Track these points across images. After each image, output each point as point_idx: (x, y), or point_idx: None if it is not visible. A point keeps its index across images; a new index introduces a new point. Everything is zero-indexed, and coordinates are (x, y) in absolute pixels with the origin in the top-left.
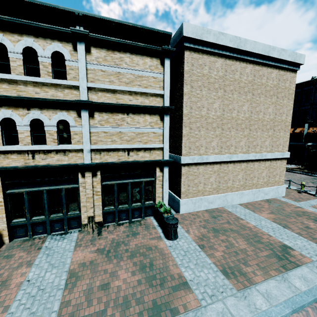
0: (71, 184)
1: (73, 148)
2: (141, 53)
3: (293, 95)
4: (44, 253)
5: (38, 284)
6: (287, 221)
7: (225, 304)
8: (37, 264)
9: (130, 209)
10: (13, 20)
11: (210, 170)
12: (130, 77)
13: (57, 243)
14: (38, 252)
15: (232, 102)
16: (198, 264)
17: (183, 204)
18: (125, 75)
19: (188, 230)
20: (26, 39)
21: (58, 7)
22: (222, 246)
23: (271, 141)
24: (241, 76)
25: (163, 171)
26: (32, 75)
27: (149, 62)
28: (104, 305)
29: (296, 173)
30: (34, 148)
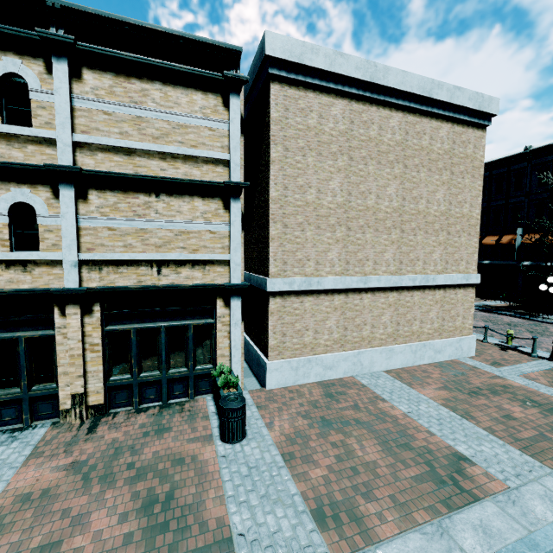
0: (39, 328)
1: (41, 259)
2: (184, 83)
3: (482, 170)
4: None
5: None
6: (471, 404)
7: None
8: None
9: (163, 379)
10: None
11: (326, 304)
12: (161, 127)
13: None
14: None
15: (365, 180)
16: (268, 495)
17: (272, 371)
18: (152, 122)
19: (273, 422)
20: None
21: None
22: (329, 457)
23: (443, 253)
24: (382, 133)
25: (230, 306)
26: None
27: (201, 101)
28: None
29: (504, 315)
30: None
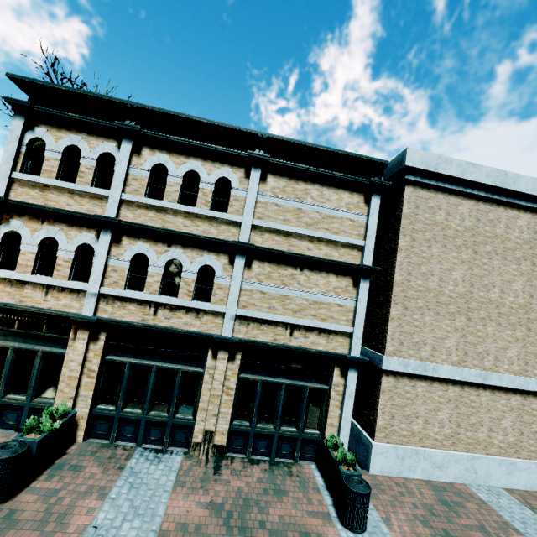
0: (193, 364)
1: (211, 309)
2: (336, 185)
3: None
4: (127, 480)
5: None
6: None
7: None
8: (114, 498)
9: (275, 435)
10: (185, 141)
11: (439, 393)
12: (314, 216)
13: (149, 467)
14: (119, 474)
15: (488, 273)
16: None
17: (377, 454)
18: (308, 212)
19: (389, 519)
20: (193, 162)
21: (239, 128)
22: None
23: None
24: (509, 231)
25: (347, 377)
26: (187, 203)
27: (347, 198)
28: None
29: None
30: (161, 300)
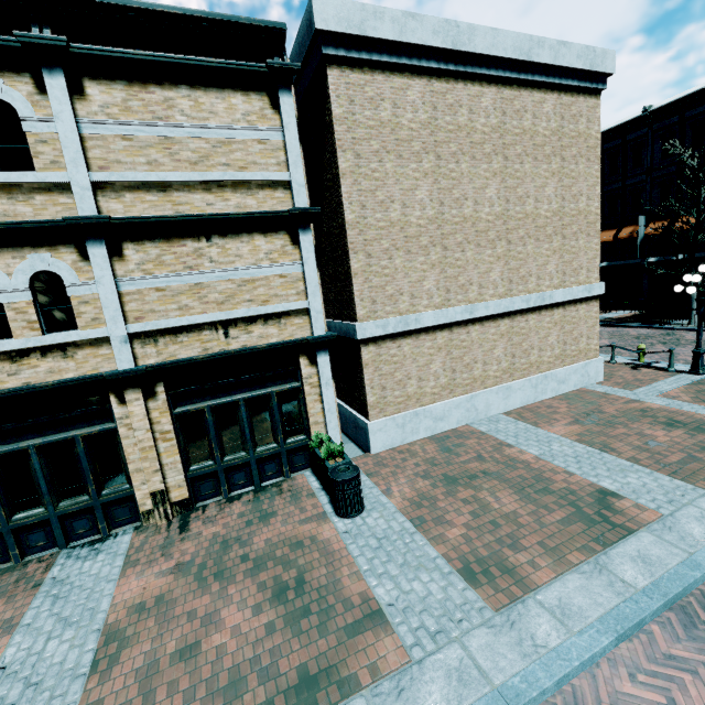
0: (96, 423)
1: (83, 339)
2: (217, 83)
3: (598, 151)
4: (48, 594)
5: (26, 673)
6: (608, 436)
7: (465, 649)
8: (29, 623)
9: (252, 460)
10: None
11: (428, 345)
12: (198, 147)
13: (81, 566)
14: (34, 594)
15: (458, 182)
16: (408, 563)
17: (375, 432)
18: (186, 142)
19: (390, 489)
20: None
21: None
22: (463, 515)
23: (559, 263)
24: (474, 117)
25: (318, 363)
26: None
27: (243, 105)
28: (184, 697)
29: (630, 328)
30: None
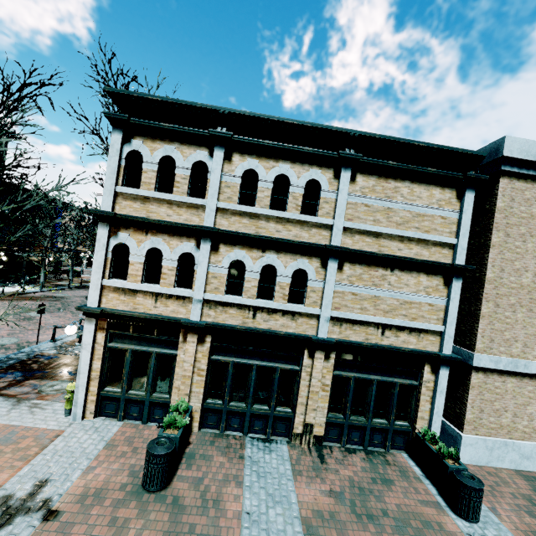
0: (289, 363)
1: (306, 312)
2: (427, 181)
3: None
4: (252, 468)
5: (264, 526)
6: None
7: None
8: (249, 486)
9: (368, 427)
10: (275, 144)
11: (529, 389)
12: (404, 215)
13: (264, 456)
14: (242, 463)
15: None
16: None
17: (466, 445)
18: (398, 212)
19: (494, 509)
20: (282, 165)
21: (331, 128)
22: None
23: None
24: None
25: (438, 374)
26: (276, 207)
27: (438, 194)
28: None
29: None
30: (259, 304)
